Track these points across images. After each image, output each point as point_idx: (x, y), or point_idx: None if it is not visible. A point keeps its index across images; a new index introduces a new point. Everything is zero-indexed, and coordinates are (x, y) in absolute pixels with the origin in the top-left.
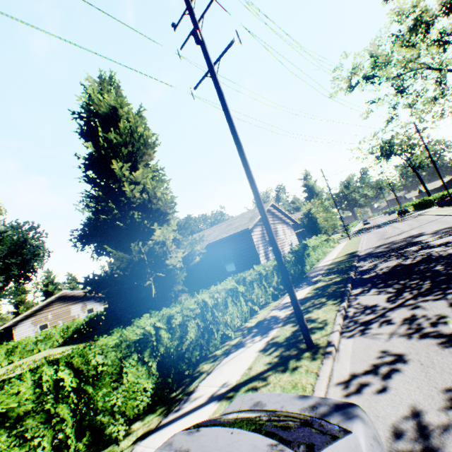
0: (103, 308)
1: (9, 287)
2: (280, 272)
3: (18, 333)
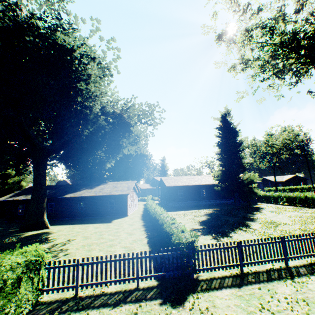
0: (137, 199)
1: (52, 163)
2: (314, 191)
3: (128, 200)
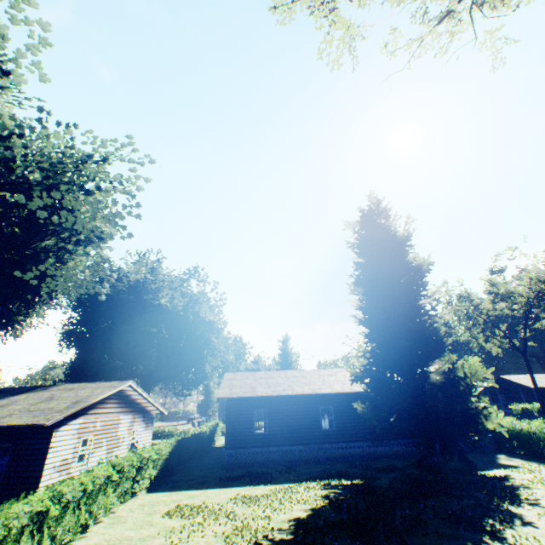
0: (145, 436)
1: None
2: None
3: (55, 445)
